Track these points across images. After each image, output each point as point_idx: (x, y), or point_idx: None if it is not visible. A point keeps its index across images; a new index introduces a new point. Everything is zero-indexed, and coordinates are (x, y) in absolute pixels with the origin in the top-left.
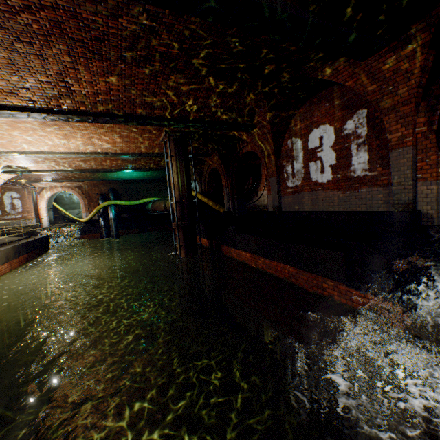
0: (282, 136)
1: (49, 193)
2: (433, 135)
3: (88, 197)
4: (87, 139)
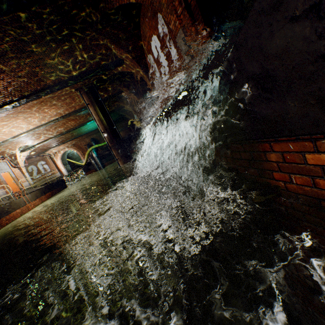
0: (143, 57)
1: (59, 155)
2: (186, 12)
3: (81, 149)
4: (39, 115)
